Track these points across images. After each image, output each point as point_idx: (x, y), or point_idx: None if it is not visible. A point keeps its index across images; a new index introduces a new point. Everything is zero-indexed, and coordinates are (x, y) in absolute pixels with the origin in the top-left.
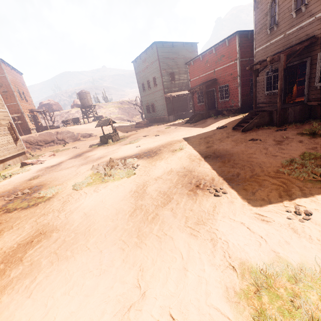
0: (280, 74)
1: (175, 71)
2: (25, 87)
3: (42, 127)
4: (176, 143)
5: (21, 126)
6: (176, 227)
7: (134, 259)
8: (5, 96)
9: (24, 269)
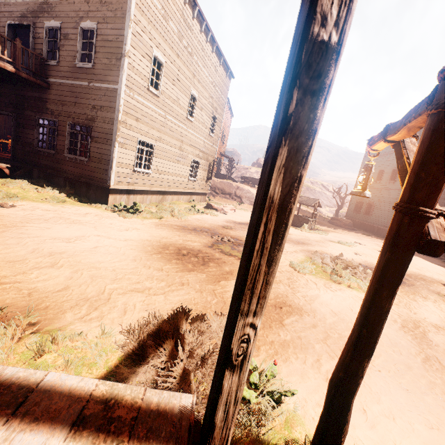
0: None
1: None
2: (229, 129)
3: (222, 175)
4: (437, 284)
5: None
6: None
7: None
8: None
9: (292, 337)
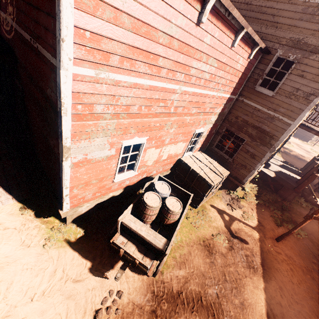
0: None
1: None
2: None
3: None
4: None
5: None
6: None
7: None
8: None
9: None
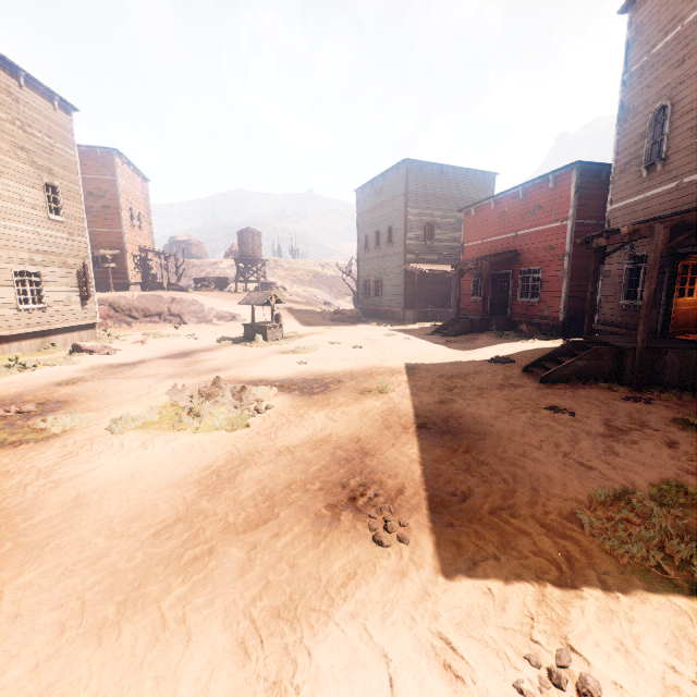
0: (651, 268)
1: (437, 223)
2: (148, 204)
3: (154, 283)
4: (383, 375)
5: (115, 273)
6: (223, 608)
7: (61, 673)
8: (104, 215)
9: None
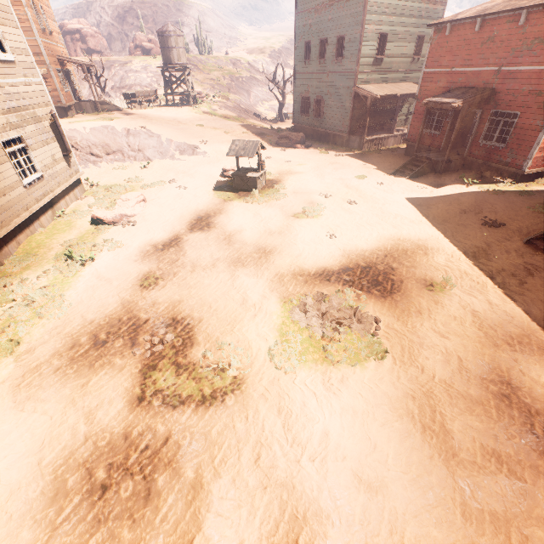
0: None
1: (390, 32)
2: None
3: (87, 104)
4: (418, 255)
5: None
6: None
7: None
8: None
9: None
